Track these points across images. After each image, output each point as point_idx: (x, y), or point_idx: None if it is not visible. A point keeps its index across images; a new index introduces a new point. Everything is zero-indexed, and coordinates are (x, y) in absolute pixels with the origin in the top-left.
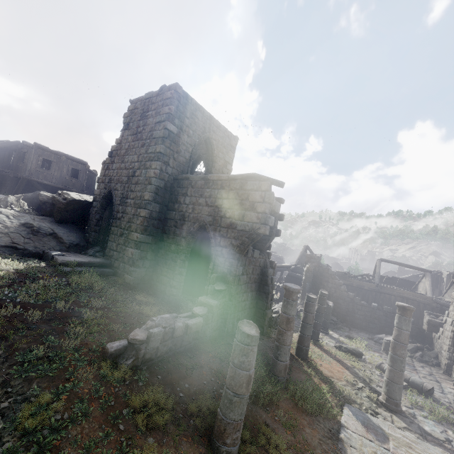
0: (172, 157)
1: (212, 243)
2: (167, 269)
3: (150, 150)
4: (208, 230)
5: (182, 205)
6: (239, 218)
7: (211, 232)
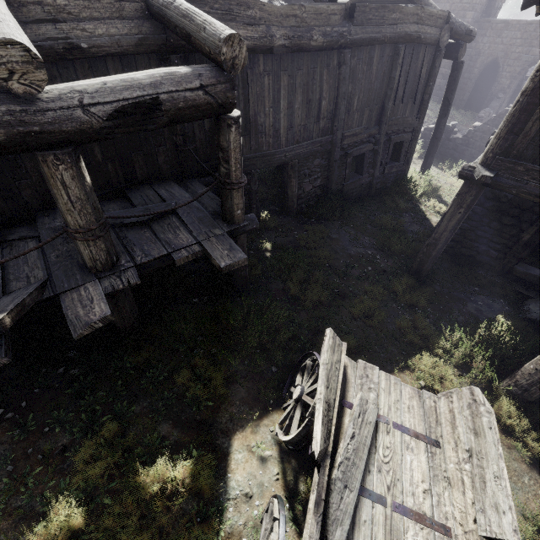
0: (480, 3)
1: (500, 71)
2: (458, 90)
3: (466, 0)
4: (498, 62)
5: (479, 44)
6: (526, 53)
7: (501, 63)
